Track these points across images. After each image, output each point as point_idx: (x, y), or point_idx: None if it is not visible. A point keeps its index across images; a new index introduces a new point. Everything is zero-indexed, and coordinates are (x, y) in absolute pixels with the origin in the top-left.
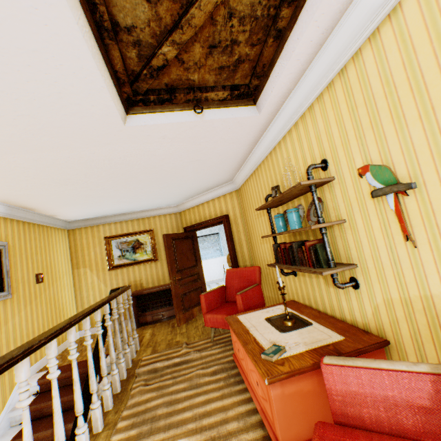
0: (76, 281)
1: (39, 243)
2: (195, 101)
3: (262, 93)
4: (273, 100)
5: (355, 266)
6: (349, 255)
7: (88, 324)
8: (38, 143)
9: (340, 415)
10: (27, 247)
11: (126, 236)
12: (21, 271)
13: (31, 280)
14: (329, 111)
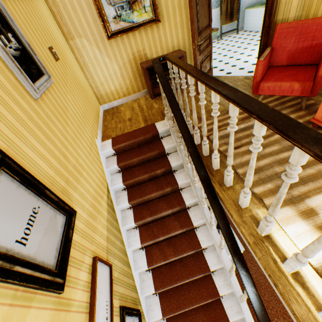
0: (77, 57)
1: None
2: None
3: None
4: None
5: None
6: None
7: (237, 110)
8: None
9: None
10: (15, 1)
11: None
12: (36, 44)
13: (50, 57)
14: None
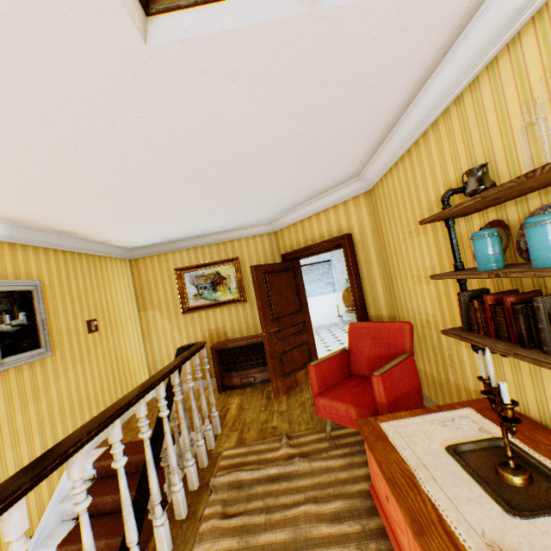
0: (144, 327)
1: (89, 279)
2: None
3: None
4: None
5: None
6: None
7: (117, 432)
8: (2, 107)
9: None
10: (72, 285)
11: (202, 268)
12: (65, 318)
13: (80, 329)
14: None
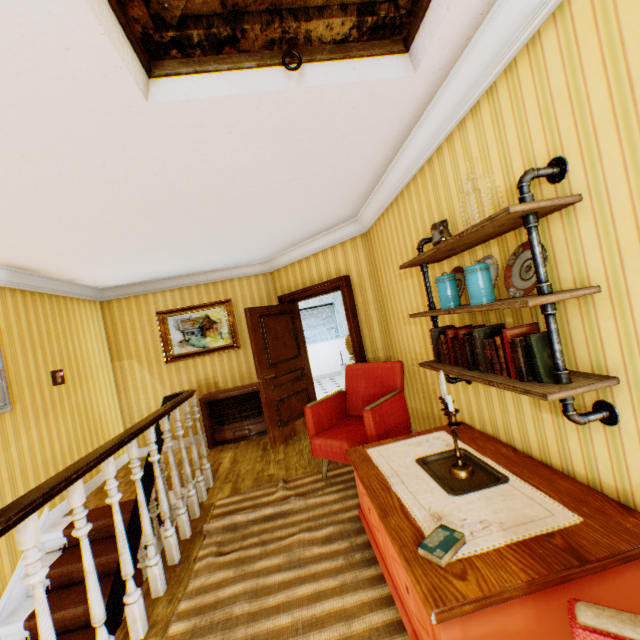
0: (119, 379)
1: (53, 324)
2: (285, 44)
3: (426, 18)
4: (447, 33)
5: (615, 381)
6: (600, 358)
7: (111, 469)
8: None
9: None
10: (33, 330)
11: (189, 311)
12: (26, 368)
13: (43, 381)
14: (584, 38)
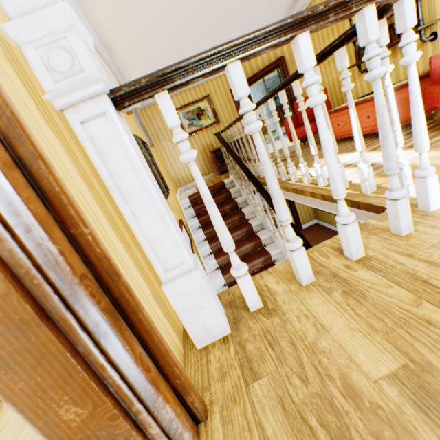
0: (162, 153)
1: None
2: None
3: None
4: None
5: (438, 21)
6: (433, 15)
7: None
8: None
9: (438, 79)
10: None
11: (189, 106)
12: None
13: None
14: None
